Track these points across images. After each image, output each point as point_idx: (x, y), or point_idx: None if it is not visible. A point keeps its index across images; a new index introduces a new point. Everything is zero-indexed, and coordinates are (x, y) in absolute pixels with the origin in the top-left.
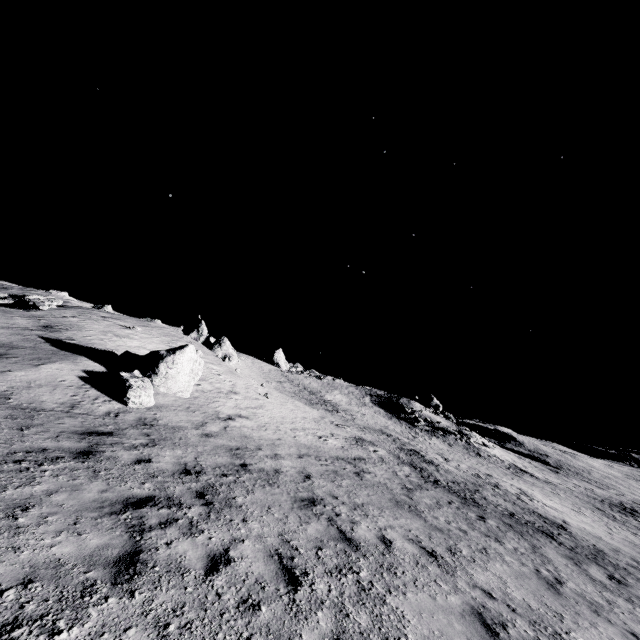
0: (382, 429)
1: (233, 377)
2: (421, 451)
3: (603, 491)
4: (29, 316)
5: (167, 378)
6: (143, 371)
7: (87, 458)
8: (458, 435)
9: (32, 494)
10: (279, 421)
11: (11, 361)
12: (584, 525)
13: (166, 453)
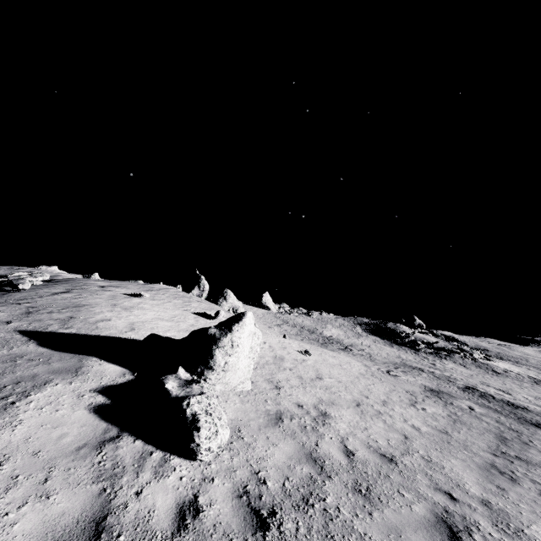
0: (403, 362)
1: (263, 336)
2: (474, 386)
3: None
4: (4, 301)
5: (225, 370)
6: (189, 366)
7: None
8: (461, 353)
9: None
10: (358, 393)
11: None
12: None
13: None
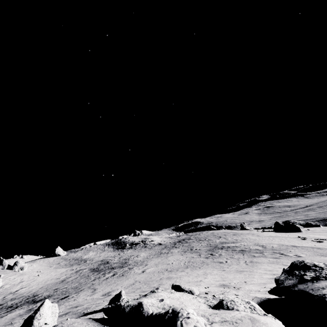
0: (103, 259)
1: (22, 276)
2: (111, 260)
3: (186, 236)
4: None
5: None
6: None
7: None
8: (141, 243)
9: None
10: (40, 282)
11: None
12: (140, 257)
13: None
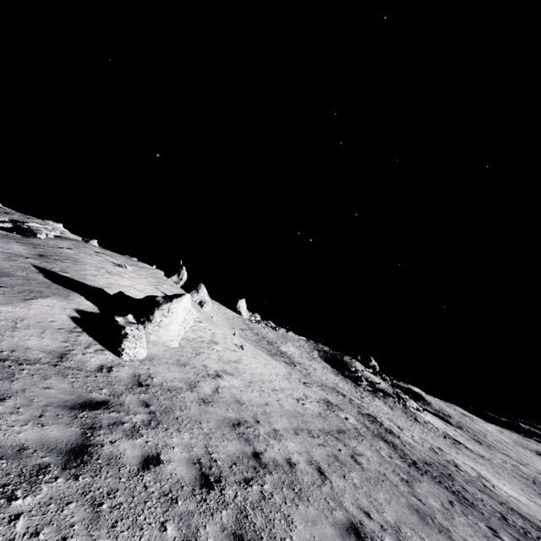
0: (334, 387)
1: (212, 325)
2: (376, 416)
3: (526, 468)
4: (26, 242)
5: (160, 326)
6: (137, 316)
7: (81, 464)
8: (396, 398)
9: None
10: (259, 379)
11: None
12: None
13: (173, 440)
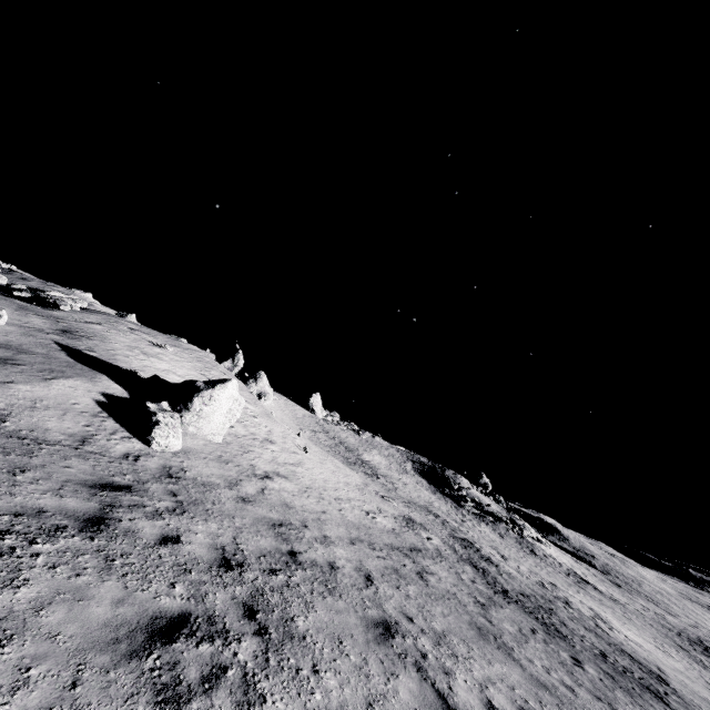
0: (427, 506)
1: (269, 421)
2: (474, 542)
3: (675, 619)
4: (47, 315)
5: (200, 416)
6: (173, 403)
7: (97, 531)
8: (510, 524)
9: (11, 608)
10: (321, 486)
11: (16, 369)
12: (681, 676)
13: (198, 527)
